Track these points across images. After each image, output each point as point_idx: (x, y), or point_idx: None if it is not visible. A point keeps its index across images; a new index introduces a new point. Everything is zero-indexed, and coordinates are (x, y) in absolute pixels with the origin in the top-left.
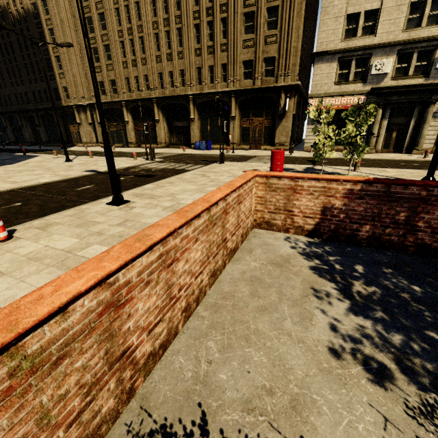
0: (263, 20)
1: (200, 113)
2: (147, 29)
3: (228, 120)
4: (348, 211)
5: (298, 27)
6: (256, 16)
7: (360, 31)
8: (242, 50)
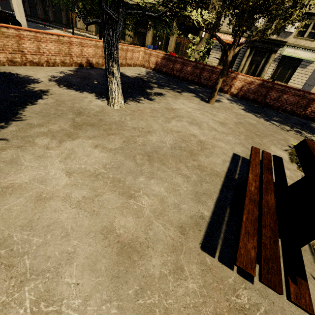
0: None
1: None
2: None
3: (170, 35)
4: (161, 63)
5: None
6: None
7: None
8: None
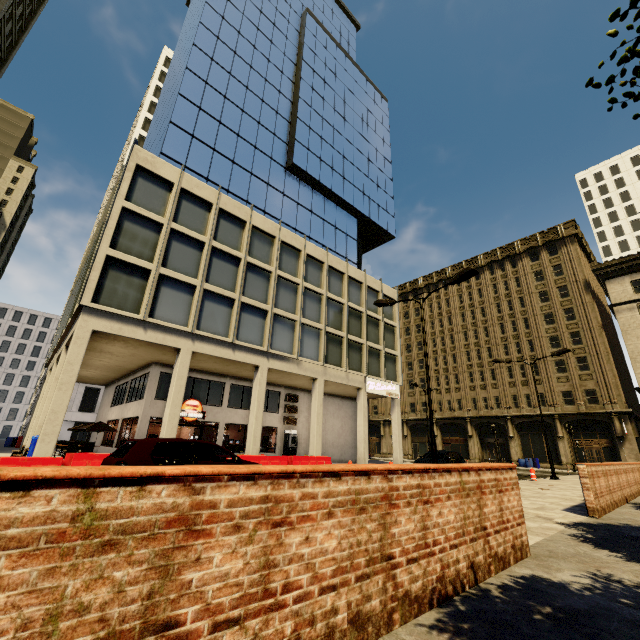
0: (573, 365)
1: (519, 431)
2: (461, 369)
3: (554, 439)
4: None
5: (610, 369)
6: (566, 362)
7: None
8: (558, 384)
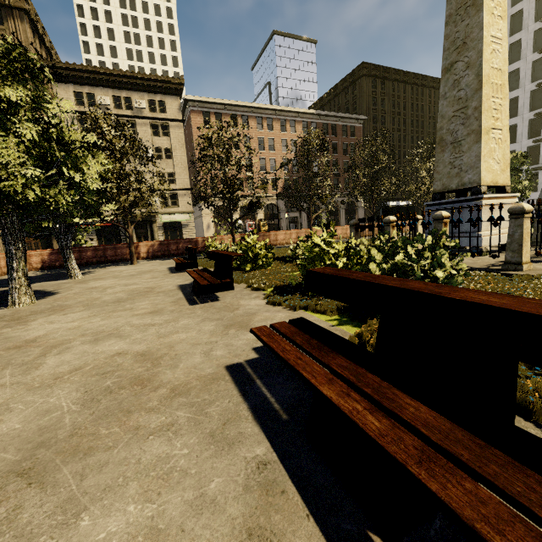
0: None
1: None
2: None
3: None
4: (51, 259)
5: None
6: None
7: None
8: None
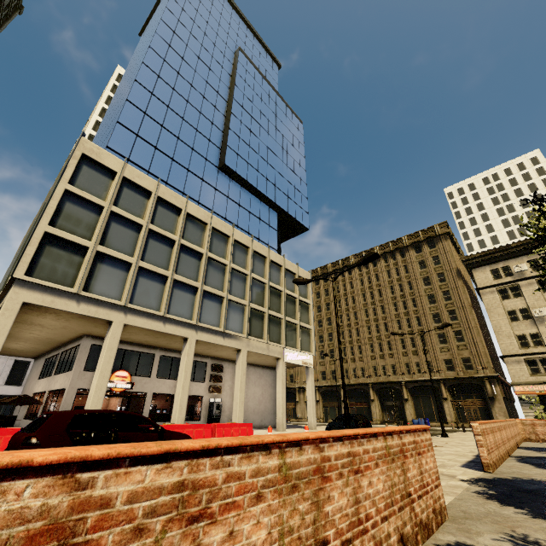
0: (452, 337)
1: (412, 394)
2: (364, 341)
3: (440, 401)
4: None
5: (480, 340)
6: (446, 335)
7: (531, 344)
8: (441, 353)
